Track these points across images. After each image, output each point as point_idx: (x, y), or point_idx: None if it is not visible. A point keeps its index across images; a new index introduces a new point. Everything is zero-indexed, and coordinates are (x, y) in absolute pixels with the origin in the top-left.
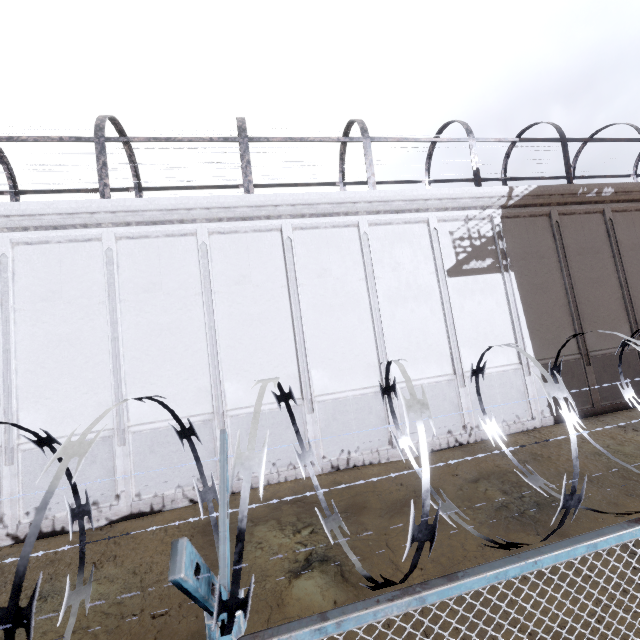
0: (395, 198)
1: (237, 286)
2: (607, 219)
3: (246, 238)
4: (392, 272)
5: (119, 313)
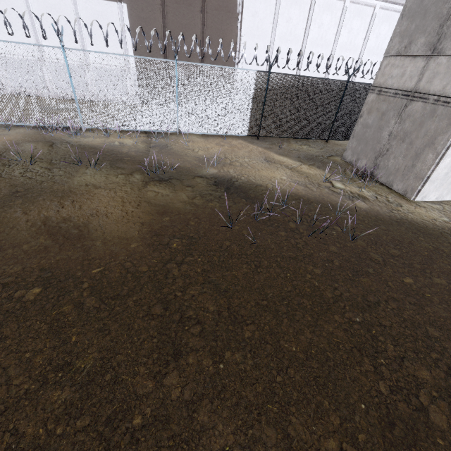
0: None
1: None
2: None
3: None
4: None
5: None
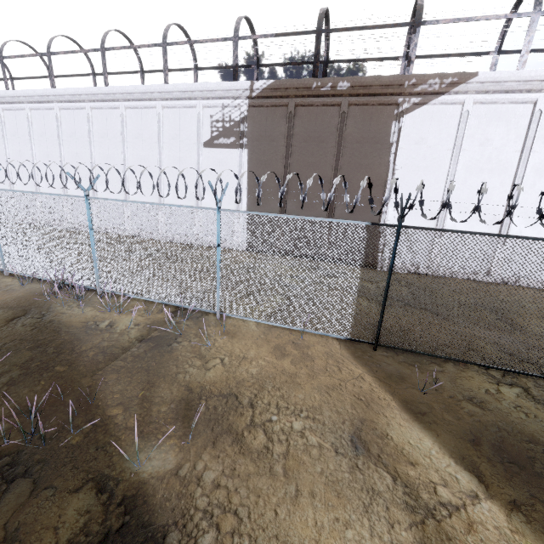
0: (174, 90)
1: (102, 139)
2: (340, 112)
3: (106, 112)
4: (172, 140)
5: (62, 146)
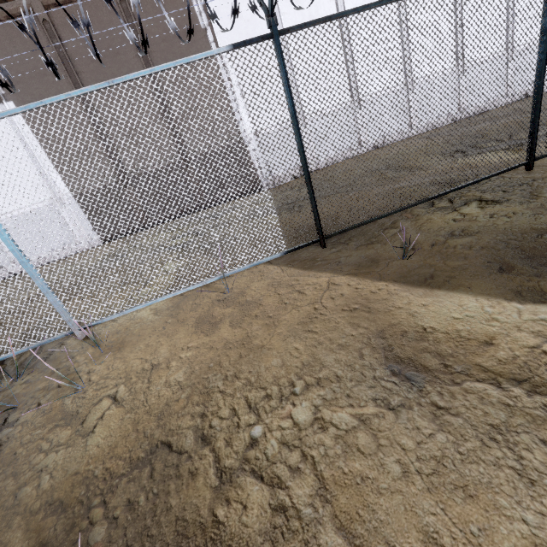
0: None
1: None
2: (118, 1)
3: None
4: None
5: None
